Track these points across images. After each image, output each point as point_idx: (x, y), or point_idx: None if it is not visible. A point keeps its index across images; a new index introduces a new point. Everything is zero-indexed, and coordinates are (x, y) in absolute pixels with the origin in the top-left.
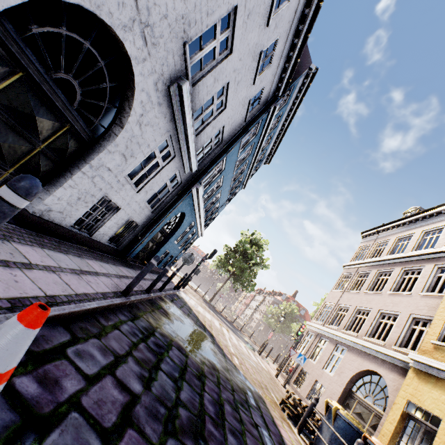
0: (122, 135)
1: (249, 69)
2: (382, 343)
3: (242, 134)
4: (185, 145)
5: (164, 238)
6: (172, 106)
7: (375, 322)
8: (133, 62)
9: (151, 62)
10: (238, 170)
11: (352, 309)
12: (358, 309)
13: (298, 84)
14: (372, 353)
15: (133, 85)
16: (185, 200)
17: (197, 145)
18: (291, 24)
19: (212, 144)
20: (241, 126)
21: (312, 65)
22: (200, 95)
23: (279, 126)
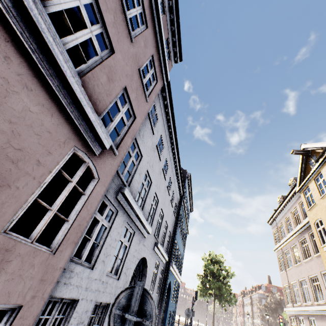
0: (146, 279)
1: (169, 207)
2: (323, 302)
3: (177, 223)
4: (161, 256)
5: (165, 303)
6: (155, 251)
7: (312, 287)
8: (146, 257)
9: (149, 250)
10: (182, 232)
11: (297, 283)
12: (300, 281)
13: (186, 182)
14: (325, 313)
15: (146, 261)
16: (169, 275)
17: (164, 249)
18: (175, 182)
19: (168, 240)
20: (174, 219)
21: (187, 173)
22: (160, 236)
23: (187, 197)
